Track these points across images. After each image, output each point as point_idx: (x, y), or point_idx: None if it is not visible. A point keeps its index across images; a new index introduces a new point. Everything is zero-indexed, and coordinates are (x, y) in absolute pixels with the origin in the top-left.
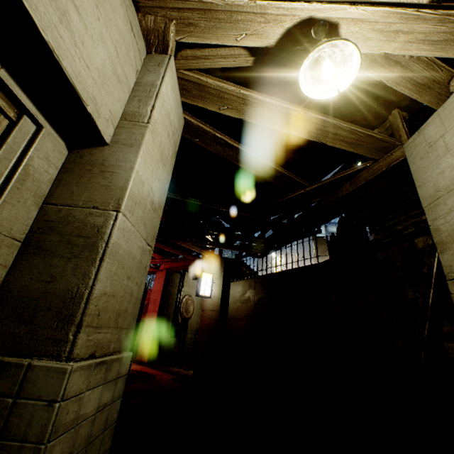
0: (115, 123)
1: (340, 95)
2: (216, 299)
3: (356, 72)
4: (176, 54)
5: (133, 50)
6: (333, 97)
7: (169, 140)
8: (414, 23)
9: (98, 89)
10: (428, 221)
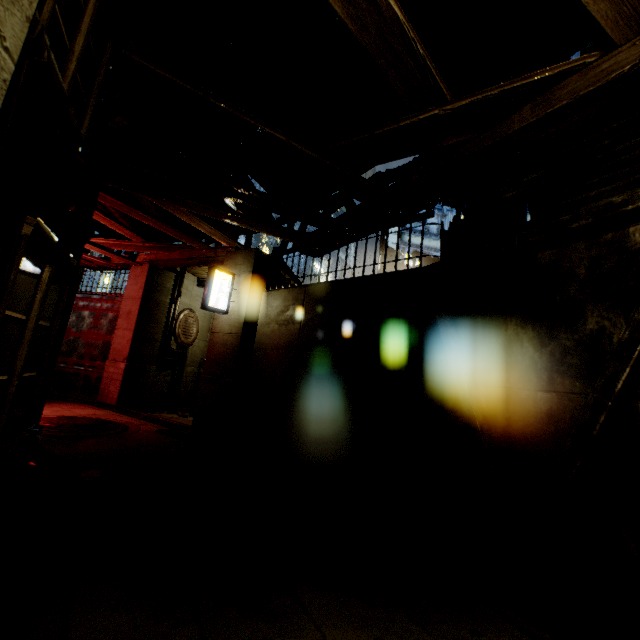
0: None
1: None
2: (236, 316)
3: None
4: None
5: None
6: None
7: None
8: None
9: None
10: None
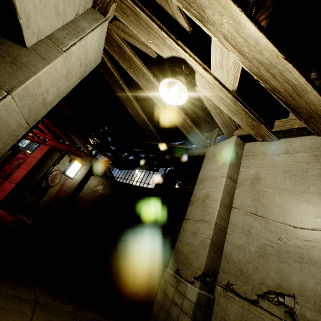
0: (40, 37)
1: (199, 104)
2: (76, 181)
3: (185, 101)
4: (113, 20)
5: (81, 0)
6: (196, 103)
7: (81, 68)
8: (224, 95)
9: (36, 12)
10: (194, 189)
